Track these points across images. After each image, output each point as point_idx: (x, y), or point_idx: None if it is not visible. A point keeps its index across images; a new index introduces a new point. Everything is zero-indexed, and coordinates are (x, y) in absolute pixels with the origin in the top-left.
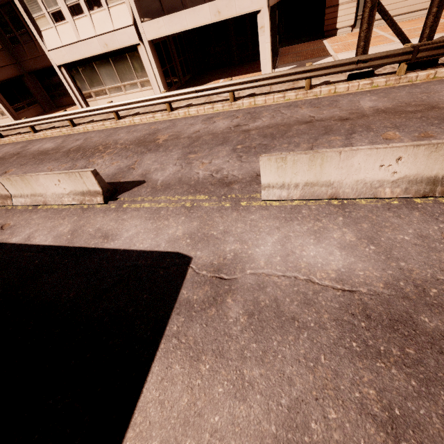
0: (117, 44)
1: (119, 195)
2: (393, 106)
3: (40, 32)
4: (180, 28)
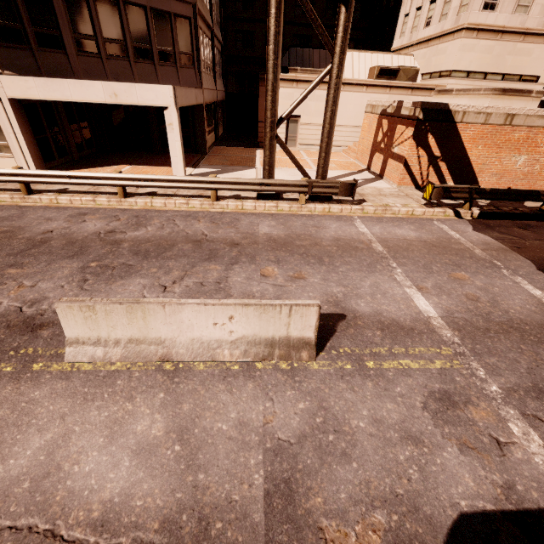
0: None
1: None
2: (285, 236)
3: None
4: (61, 96)
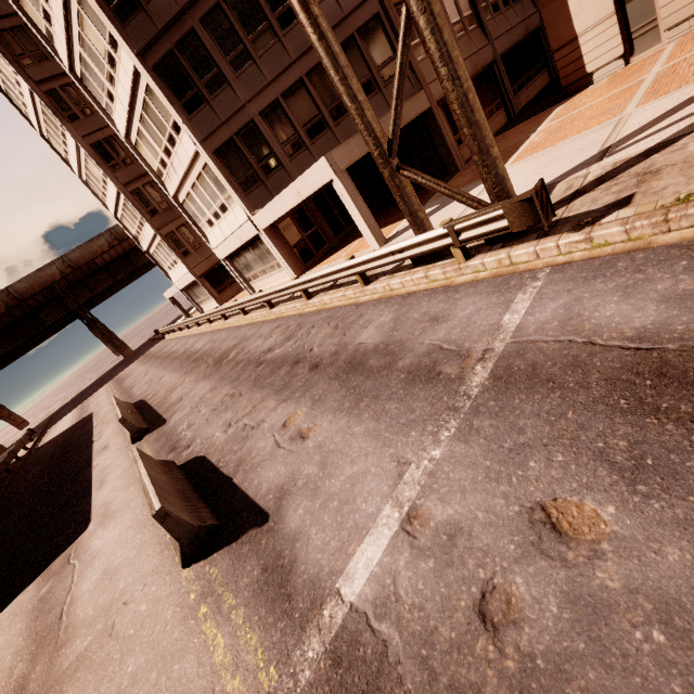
0: (246, 236)
1: (147, 435)
2: (371, 348)
3: (207, 236)
4: (278, 214)
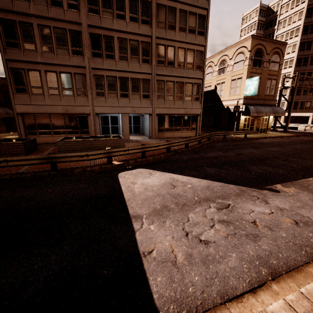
0: None
1: None
2: None
3: None
4: (292, 115)
